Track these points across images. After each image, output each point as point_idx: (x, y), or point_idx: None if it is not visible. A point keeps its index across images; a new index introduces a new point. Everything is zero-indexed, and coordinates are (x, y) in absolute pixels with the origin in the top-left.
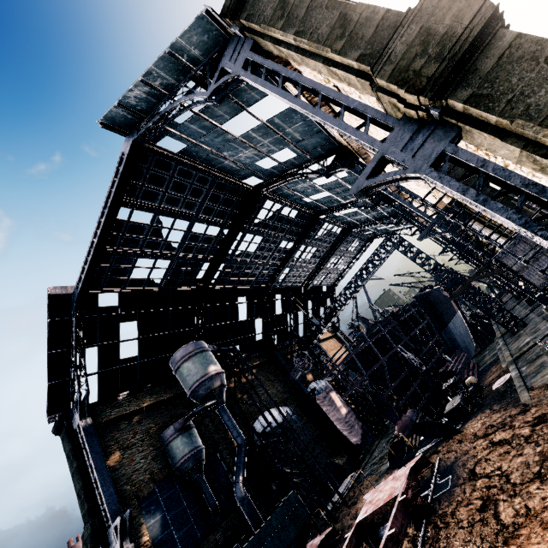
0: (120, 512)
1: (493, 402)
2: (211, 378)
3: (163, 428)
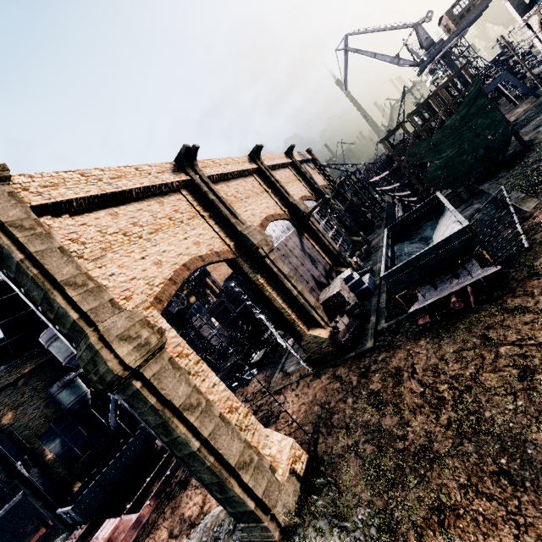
0: (22, 454)
1: (273, 364)
2: None
3: (50, 382)
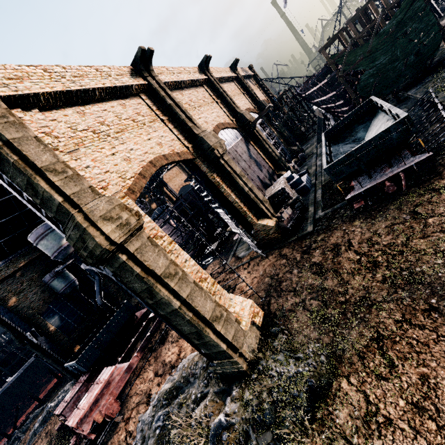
0: (29, 327)
1: (225, 252)
2: (66, 248)
3: (43, 273)
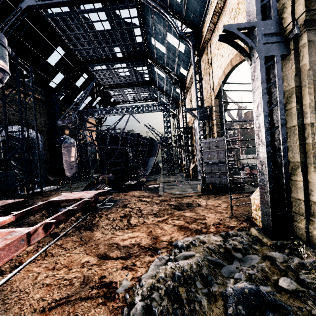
0: None
1: (147, 190)
2: None
3: None
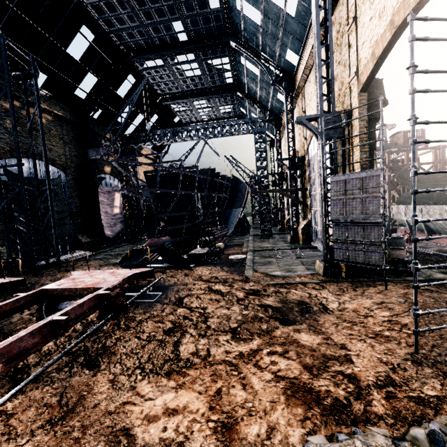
0: None
1: (225, 264)
2: None
3: None
